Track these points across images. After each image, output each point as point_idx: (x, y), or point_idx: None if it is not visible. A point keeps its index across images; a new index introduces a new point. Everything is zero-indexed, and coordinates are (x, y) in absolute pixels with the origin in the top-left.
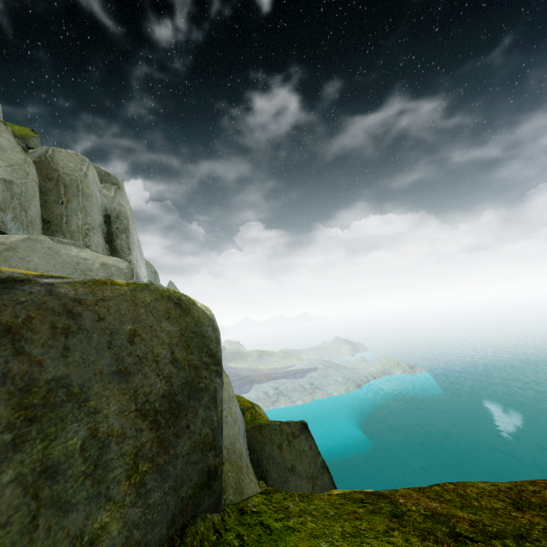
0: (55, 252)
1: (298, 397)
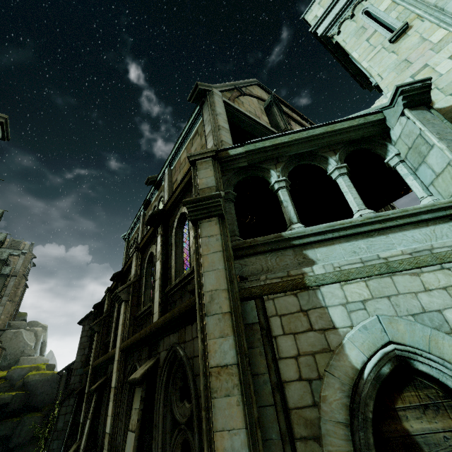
0: (41, 358)
1: None
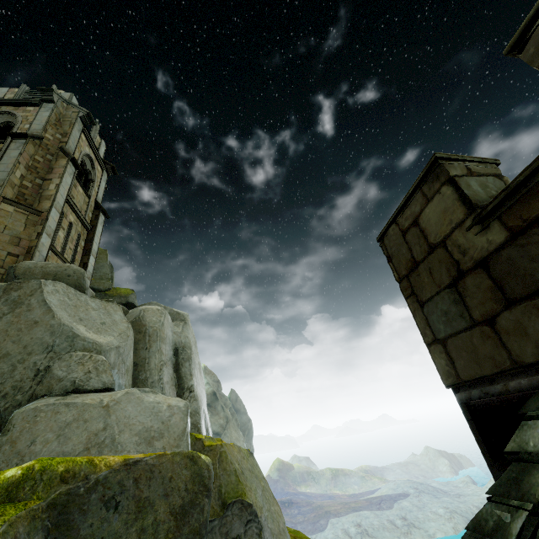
0: (141, 400)
1: (389, 538)
